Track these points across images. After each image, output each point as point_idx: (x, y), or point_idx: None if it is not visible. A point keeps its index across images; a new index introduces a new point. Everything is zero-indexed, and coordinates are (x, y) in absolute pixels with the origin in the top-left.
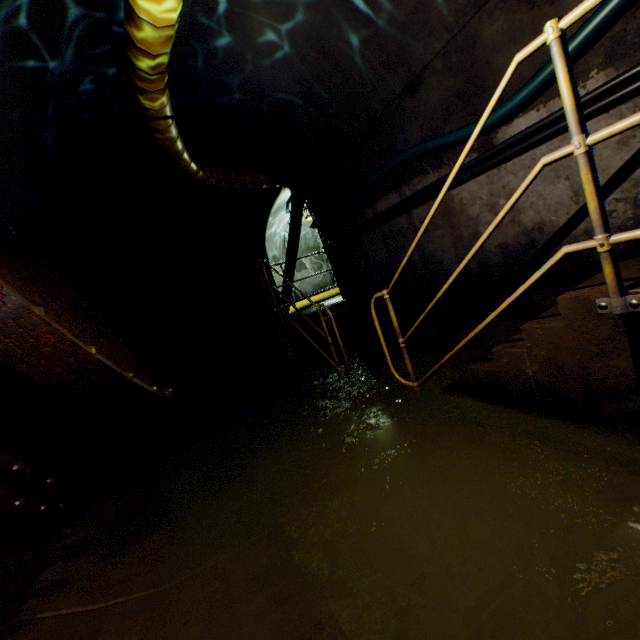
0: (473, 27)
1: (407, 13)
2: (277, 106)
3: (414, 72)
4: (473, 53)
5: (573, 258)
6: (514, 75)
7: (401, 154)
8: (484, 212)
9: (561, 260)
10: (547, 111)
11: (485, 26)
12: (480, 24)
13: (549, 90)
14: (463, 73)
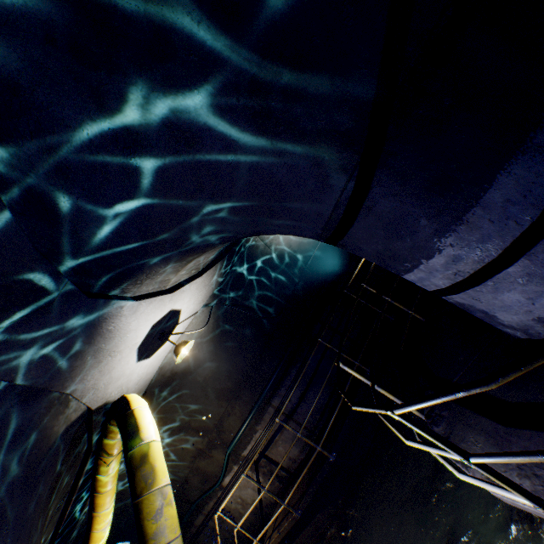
0: (196, 464)
1: (172, 469)
2: (120, 518)
3: (183, 478)
4: (200, 468)
5: (269, 504)
6: (216, 470)
7: (195, 502)
8: (237, 504)
9: (267, 506)
10: (231, 474)
11: (199, 463)
12: (197, 463)
13: (227, 470)
14: (201, 473)
